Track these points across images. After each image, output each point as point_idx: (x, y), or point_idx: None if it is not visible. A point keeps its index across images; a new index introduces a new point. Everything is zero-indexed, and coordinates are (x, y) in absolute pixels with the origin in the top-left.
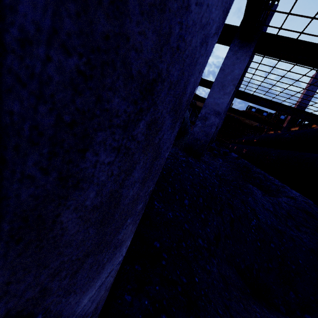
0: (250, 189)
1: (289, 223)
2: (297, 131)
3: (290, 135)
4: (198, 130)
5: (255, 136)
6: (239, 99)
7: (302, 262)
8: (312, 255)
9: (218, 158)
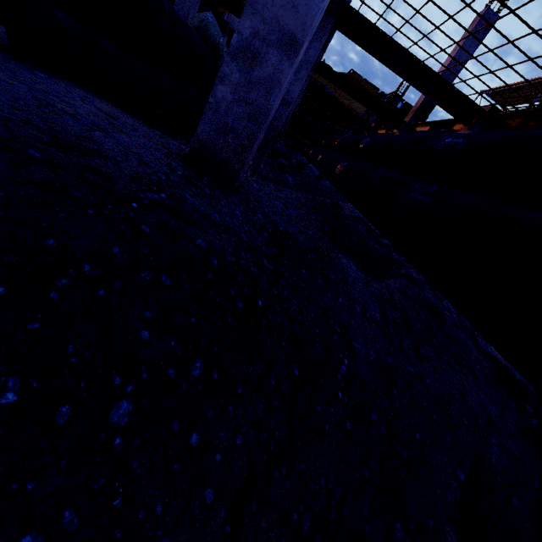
0: (343, 269)
1: (405, 343)
2: (476, 133)
3: (458, 144)
4: (231, 98)
5: (361, 137)
6: (344, 34)
7: (420, 437)
8: (437, 413)
9: (286, 176)
